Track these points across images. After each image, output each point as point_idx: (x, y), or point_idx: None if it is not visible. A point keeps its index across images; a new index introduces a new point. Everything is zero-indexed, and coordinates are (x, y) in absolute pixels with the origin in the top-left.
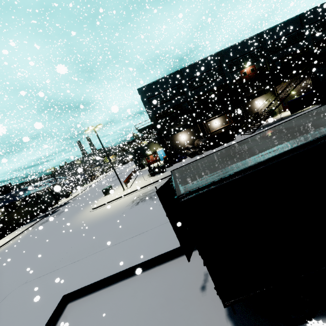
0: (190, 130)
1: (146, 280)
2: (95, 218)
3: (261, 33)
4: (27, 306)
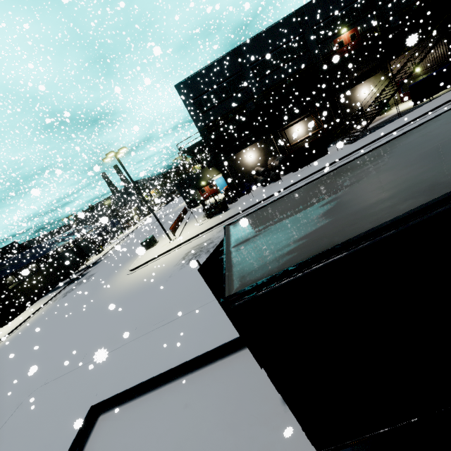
0: (260, 145)
1: (204, 382)
2: (133, 285)
3: None
4: (45, 421)
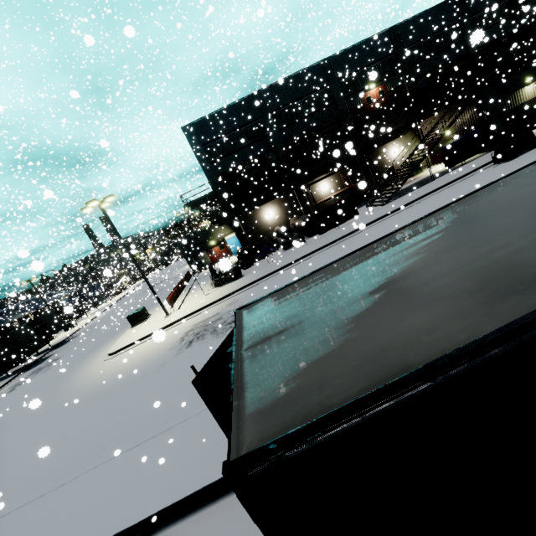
0: (281, 201)
1: None
2: (111, 376)
3: (394, 28)
4: None
